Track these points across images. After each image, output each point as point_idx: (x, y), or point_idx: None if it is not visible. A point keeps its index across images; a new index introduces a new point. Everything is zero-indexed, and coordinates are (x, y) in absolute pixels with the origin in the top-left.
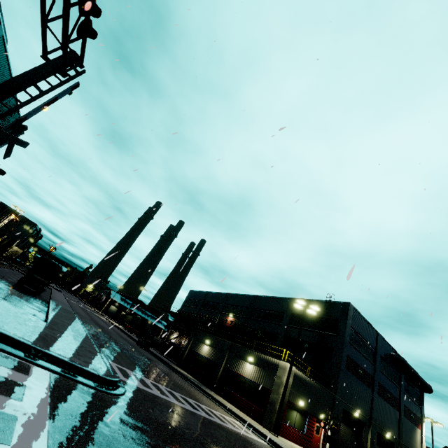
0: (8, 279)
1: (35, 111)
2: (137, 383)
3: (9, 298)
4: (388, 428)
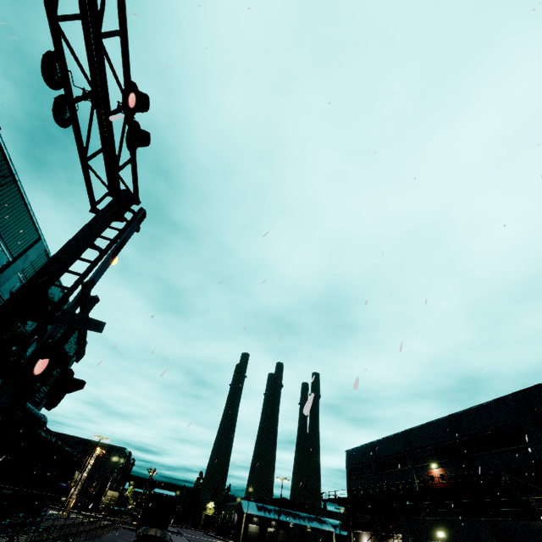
0: None
1: (102, 267)
2: None
3: None
4: None
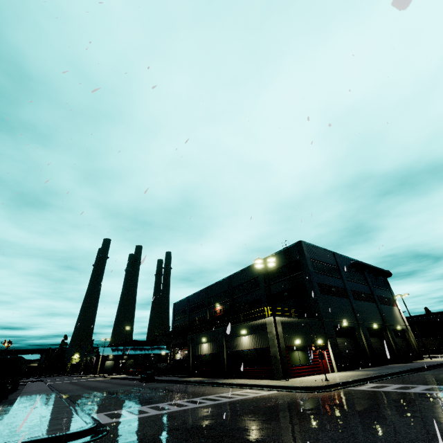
0: None
1: None
2: (129, 417)
3: None
4: (373, 319)
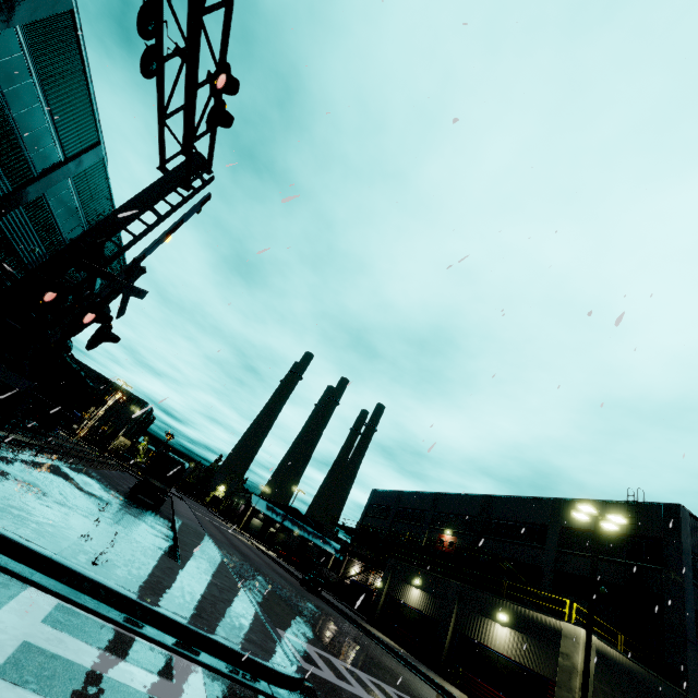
0: (117, 488)
1: (155, 244)
2: (327, 674)
3: (123, 520)
4: None
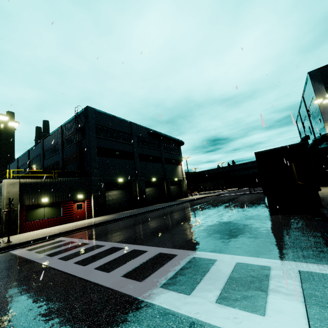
0: None
1: None
2: None
3: None
4: (155, 175)
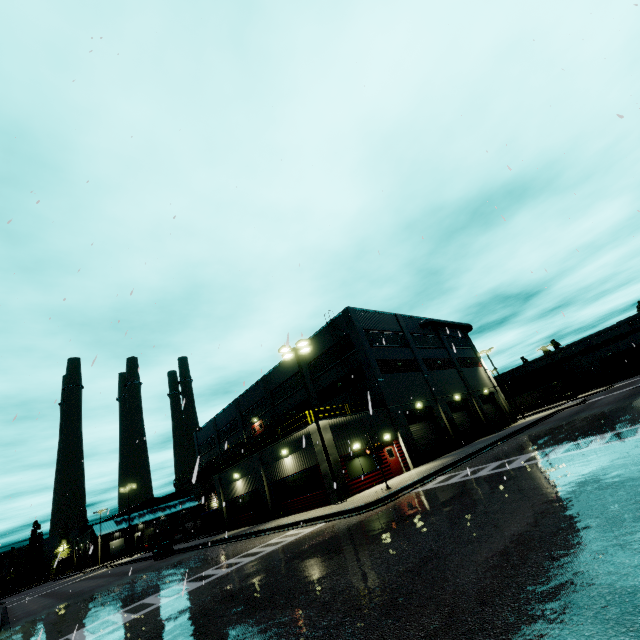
0: None
1: None
2: None
3: None
4: (454, 390)
